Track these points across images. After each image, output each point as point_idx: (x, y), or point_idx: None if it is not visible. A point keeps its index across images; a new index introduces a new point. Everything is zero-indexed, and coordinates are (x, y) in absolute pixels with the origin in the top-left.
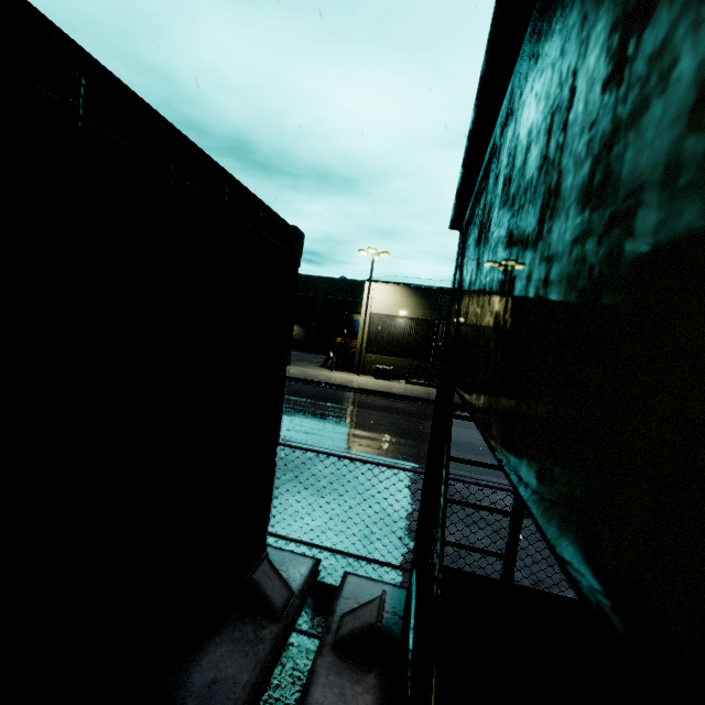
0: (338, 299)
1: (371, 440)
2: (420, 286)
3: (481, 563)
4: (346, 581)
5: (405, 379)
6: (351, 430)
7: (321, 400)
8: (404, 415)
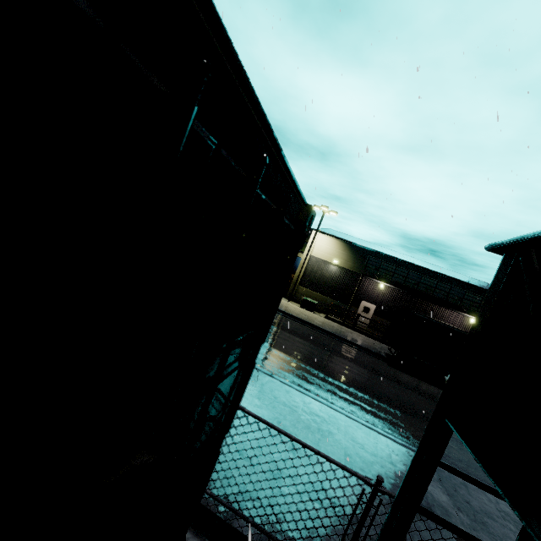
0: None
1: (291, 365)
2: (354, 244)
3: (376, 536)
4: None
5: (325, 313)
6: (277, 351)
7: None
8: (320, 347)
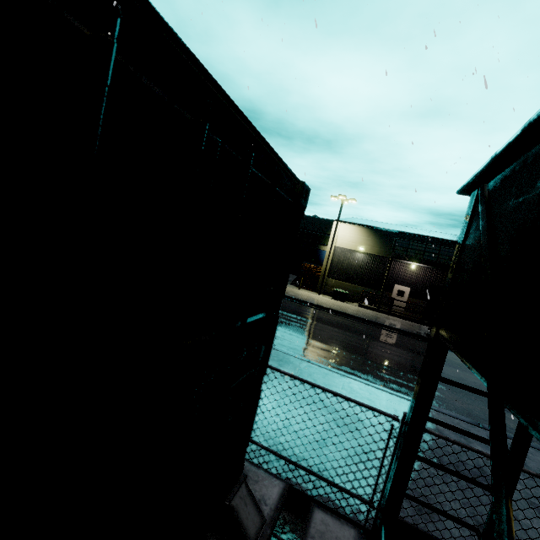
0: (310, 232)
1: (328, 352)
2: (378, 229)
3: (425, 491)
4: (313, 515)
5: (358, 302)
6: (312, 341)
7: (289, 312)
8: (356, 334)
